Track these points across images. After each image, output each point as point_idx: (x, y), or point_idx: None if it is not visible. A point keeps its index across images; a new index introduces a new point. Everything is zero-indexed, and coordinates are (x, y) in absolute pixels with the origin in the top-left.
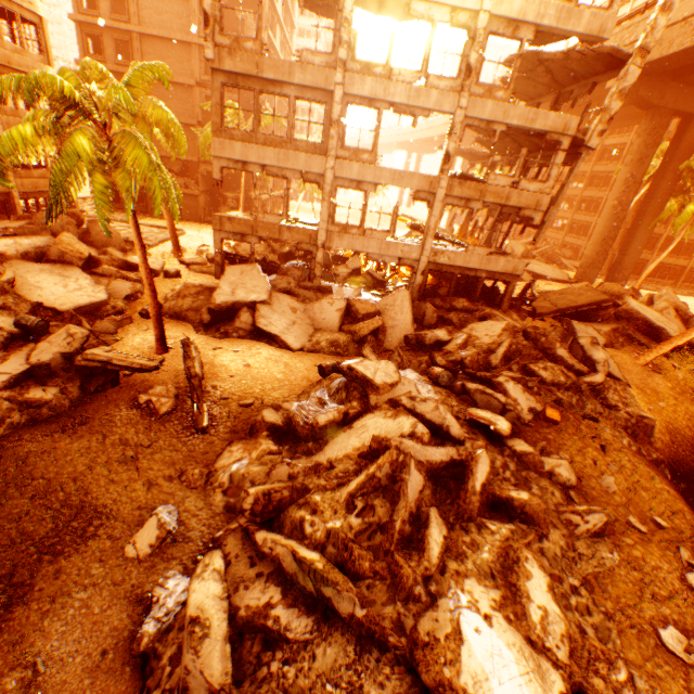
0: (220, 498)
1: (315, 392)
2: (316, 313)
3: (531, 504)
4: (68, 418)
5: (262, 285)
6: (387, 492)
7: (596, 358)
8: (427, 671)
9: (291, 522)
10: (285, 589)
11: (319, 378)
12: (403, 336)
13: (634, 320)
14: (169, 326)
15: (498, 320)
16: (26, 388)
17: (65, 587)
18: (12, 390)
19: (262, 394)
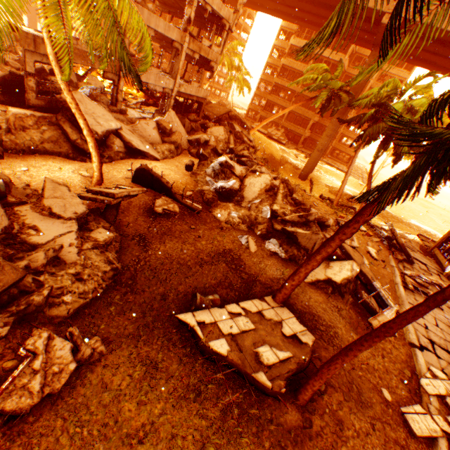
0: (243, 226)
1: (203, 179)
2: (143, 133)
3: (294, 188)
4: (131, 241)
5: (107, 114)
6: (283, 197)
7: (252, 140)
8: (324, 220)
9: (282, 213)
10: (296, 226)
11: (188, 173)
12: (190, 141)
13: (237, 120)
14: (41, 162)
15: (210, 126)
16: (87, 238)
17: (257, 267)
18: (86, 242)
19: (187, 187)
